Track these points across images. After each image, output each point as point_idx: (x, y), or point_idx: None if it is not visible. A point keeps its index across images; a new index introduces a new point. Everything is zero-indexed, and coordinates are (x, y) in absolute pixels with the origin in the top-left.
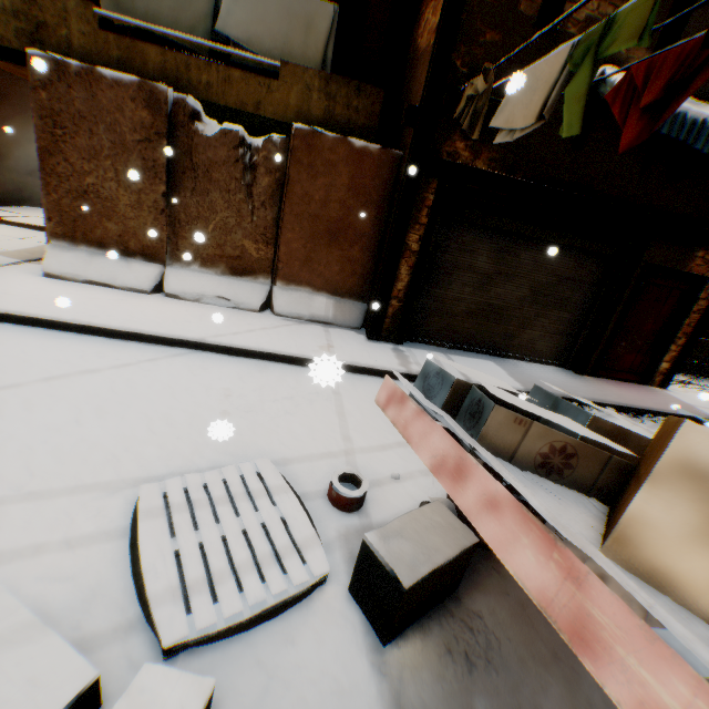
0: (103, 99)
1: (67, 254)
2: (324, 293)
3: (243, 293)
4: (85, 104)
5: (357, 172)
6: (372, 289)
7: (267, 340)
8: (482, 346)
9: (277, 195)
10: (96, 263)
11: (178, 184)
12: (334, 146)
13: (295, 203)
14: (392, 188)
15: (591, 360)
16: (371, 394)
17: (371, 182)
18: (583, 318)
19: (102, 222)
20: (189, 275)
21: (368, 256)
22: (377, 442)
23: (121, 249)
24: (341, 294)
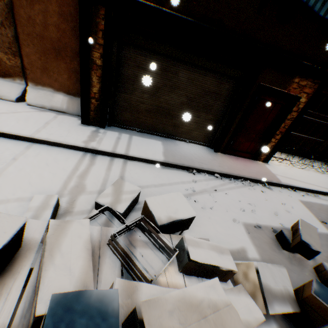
0: None
1: None
2: (61, 92)
3: (5, 89)
4: None
5: (63, 2)
6: None
7: None
8: (159, 132)
9: (11, 18)
10: None
11: None
12: None
13: (24, 25)
14: None
15: (223, 144)
16: (44, 161)
17: (75, 11)
18: (221, 119)
19: None
20: None
21: None
22: (0, 197)
23: None
24: (73, 94)
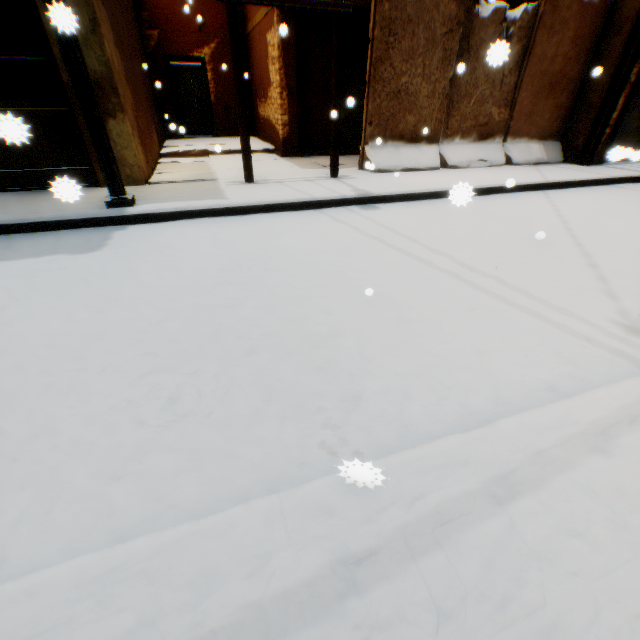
0: (426, 0)
1: (382, 151)
2: (534, 140)
3: (491, 153)
4: (413, 9)
5: (579, 26)
6: (567, 128)
7: (563, 175)
8: None
9: (519, 62)
10: (402, 153)
11: (456, 69)
12: (568, 6)
13: (532, 65)
14: (598, 35)
15: None
16: None
17: (586, 32)
18: None
19: (404, 117)
20: (456, 148)
21: (569, 100)
22: None
23: (412, 139)
24: (545, 138)
